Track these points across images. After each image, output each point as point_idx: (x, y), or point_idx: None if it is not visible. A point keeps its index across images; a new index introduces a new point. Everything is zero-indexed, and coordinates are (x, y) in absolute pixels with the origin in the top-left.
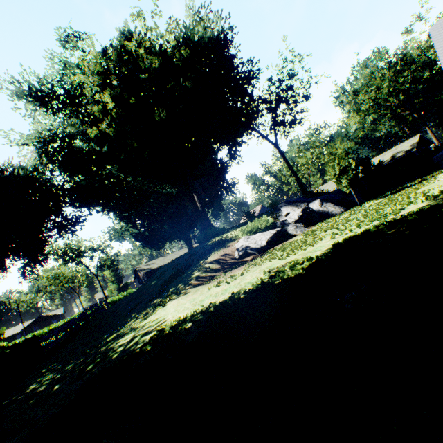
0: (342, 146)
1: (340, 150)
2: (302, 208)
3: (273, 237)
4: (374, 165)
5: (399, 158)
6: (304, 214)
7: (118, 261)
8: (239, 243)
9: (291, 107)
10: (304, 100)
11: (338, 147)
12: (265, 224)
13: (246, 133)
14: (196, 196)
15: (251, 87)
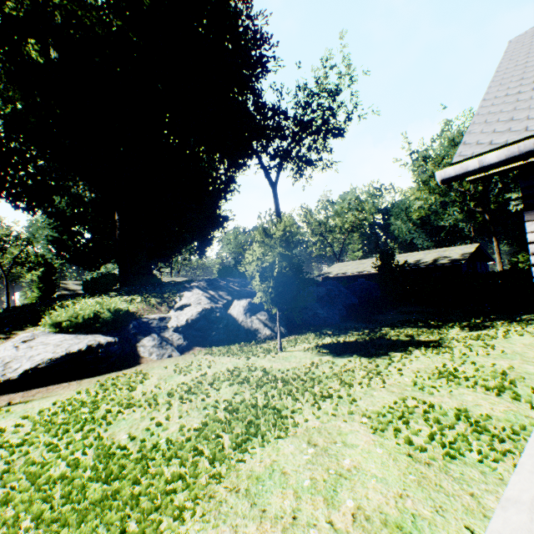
0: (282, 225)
1: (280, 231)
2: (207, 305)
3: (59, 360)
4: (397, 265)
5: (442, 265)
6: (202, 320)
7: (49, 265)
8: (3, 345)
9: (314, 139)
10: (332, 133)
11: (285, 224)
12: (104, 318)
13: (246, 153)
14: (119, 216)
15: (256, 81)
